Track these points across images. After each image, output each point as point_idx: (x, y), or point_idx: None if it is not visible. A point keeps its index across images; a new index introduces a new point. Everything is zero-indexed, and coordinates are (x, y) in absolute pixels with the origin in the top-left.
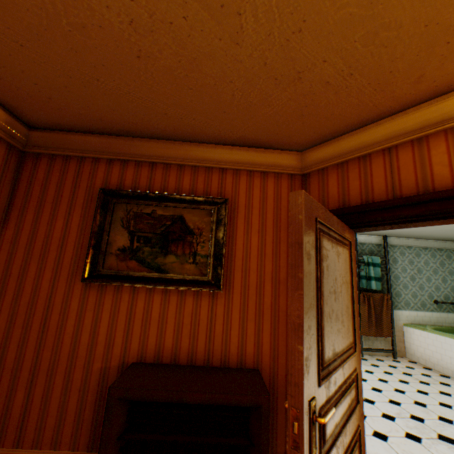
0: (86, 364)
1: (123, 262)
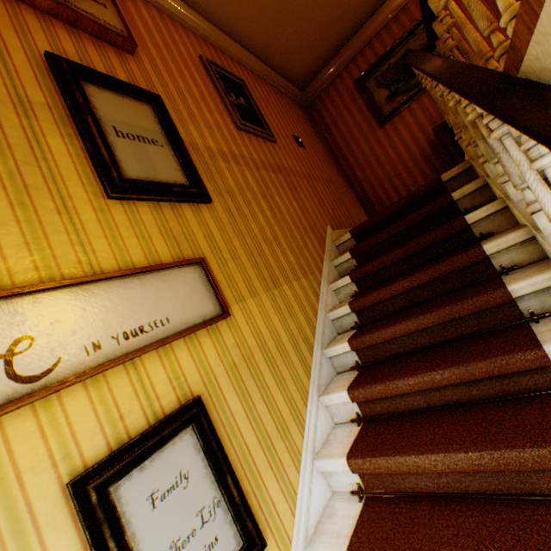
0: (410, 158)
1: (392, 103)
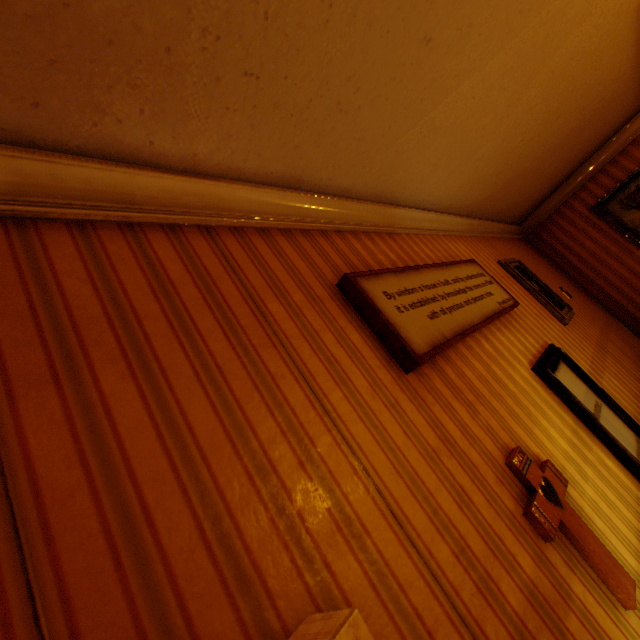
0: None
1: None
